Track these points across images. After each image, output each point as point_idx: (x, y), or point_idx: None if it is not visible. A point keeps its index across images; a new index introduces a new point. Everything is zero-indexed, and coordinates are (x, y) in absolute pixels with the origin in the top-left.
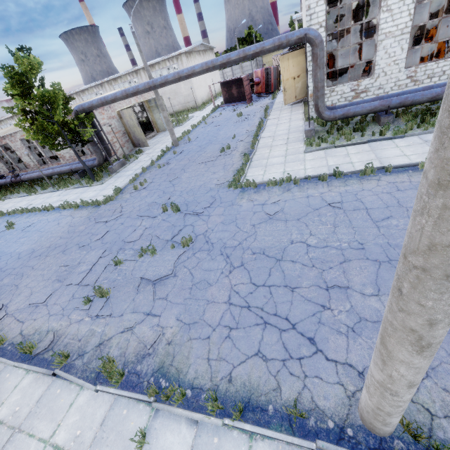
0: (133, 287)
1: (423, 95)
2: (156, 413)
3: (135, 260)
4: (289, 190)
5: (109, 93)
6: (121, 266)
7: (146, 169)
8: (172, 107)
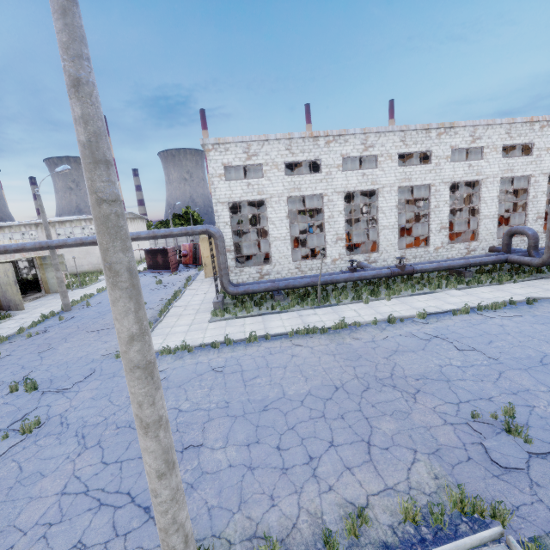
0: None
1: (299, 282)
2: None
3: None
4: (182, 357)
5: None
6: None
7: (7, 338)
8: (79, 266)
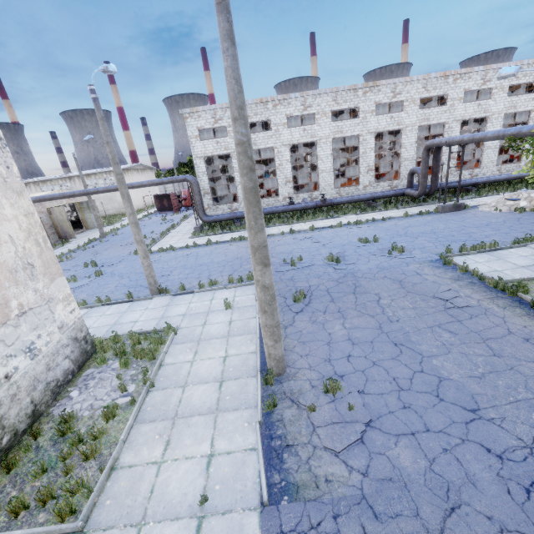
0: None
1: None
2: None
3: None
4: (169, 253)
5: (41, 193)
6: None
7: (72, 250)
8: (106, 210)
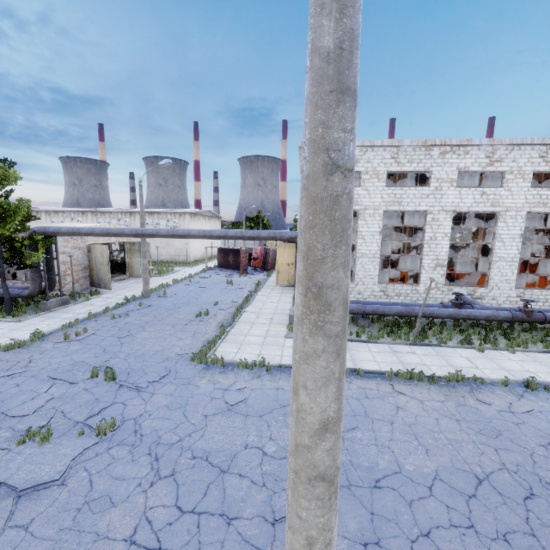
0: None
1: (391, 309)
2: None
3: (7, 449)
4: (259, 376)
5: (88, 224)
6: None
7: (94, 315)
8: (159, 255)
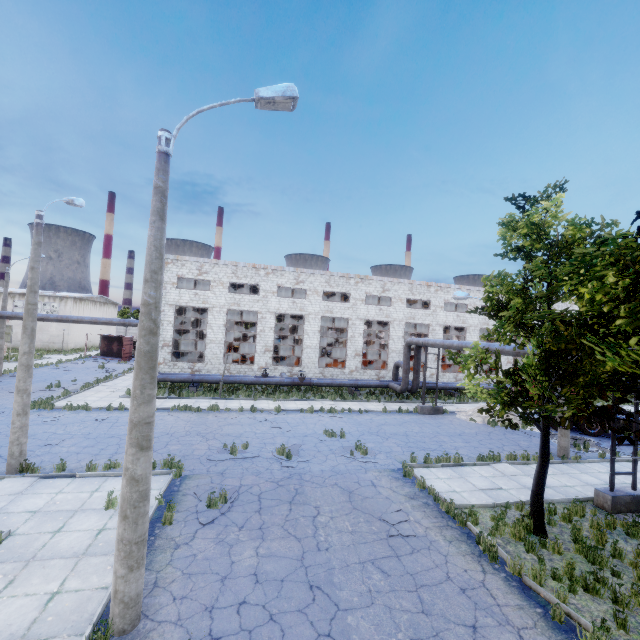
0: None
1: (213, 378)
2: None
3: None
4: (78, 413)
5: None
6: None
7: None
8: None
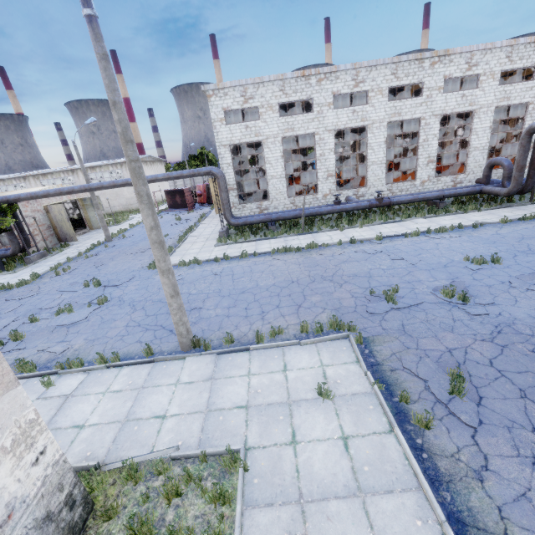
0: (48, 331)
1: (289, 214)
2: (61, 376)
3: (51, 318)
4: (193, 268)
5: (37, 188)
6: (36, 323)
7: (72, 259)
8: (112, 207)
